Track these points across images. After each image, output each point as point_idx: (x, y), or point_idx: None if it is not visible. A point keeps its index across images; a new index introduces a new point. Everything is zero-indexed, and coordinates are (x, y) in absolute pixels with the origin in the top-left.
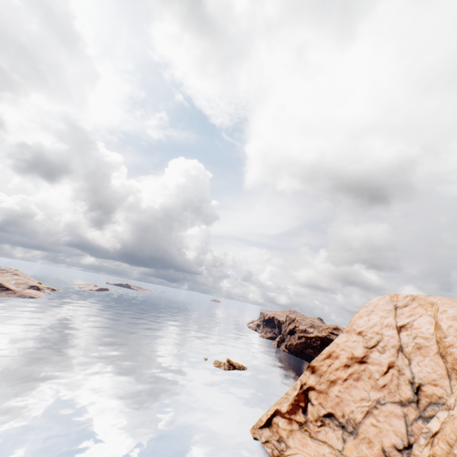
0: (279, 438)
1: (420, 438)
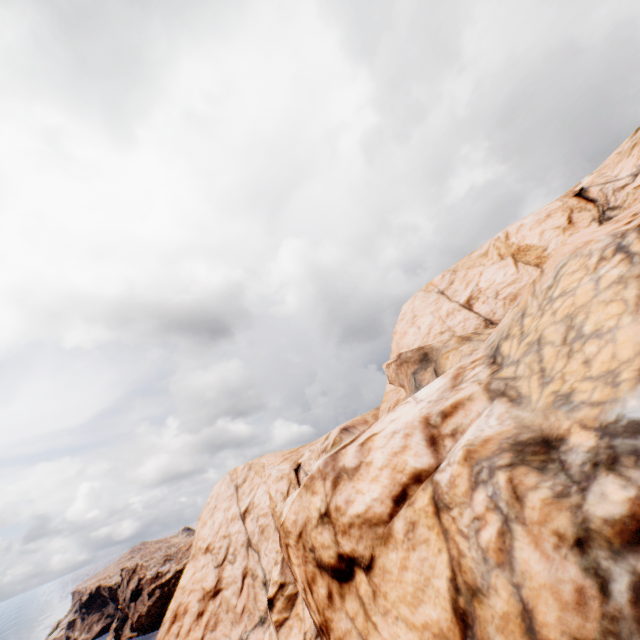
0: None
1: None
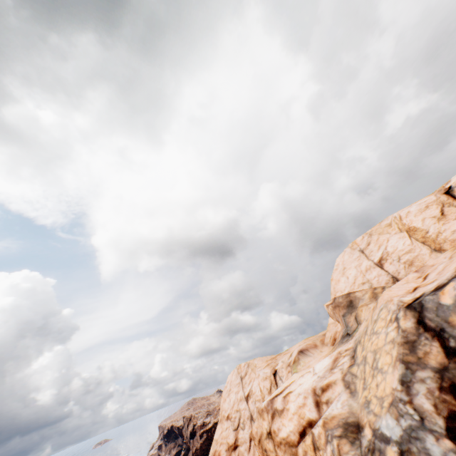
0: None
1: None
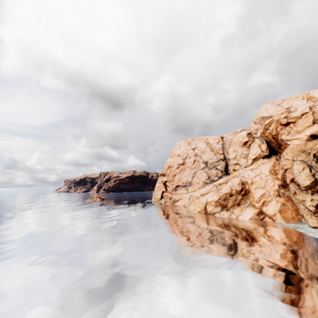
0: (170, 198)
1: (231, 160)
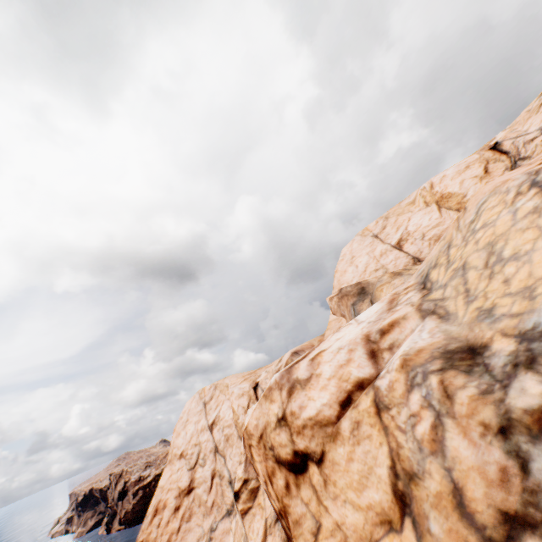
0: None
1: None
